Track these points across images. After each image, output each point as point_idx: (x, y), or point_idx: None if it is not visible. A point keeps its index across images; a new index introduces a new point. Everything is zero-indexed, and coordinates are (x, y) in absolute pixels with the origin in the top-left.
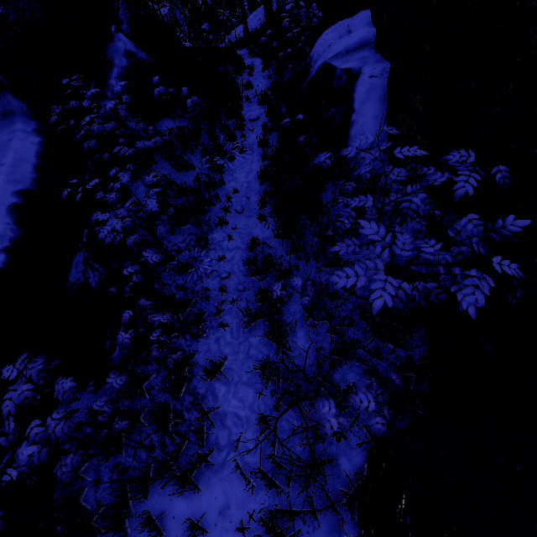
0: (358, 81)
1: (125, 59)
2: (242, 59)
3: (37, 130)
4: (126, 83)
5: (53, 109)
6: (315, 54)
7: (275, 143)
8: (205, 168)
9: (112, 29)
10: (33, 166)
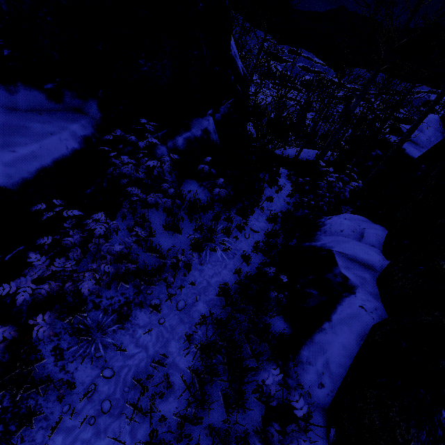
0: (348, 298)
1: (201, 132)
2: (279, 176)
3: (86, 137)
4: (188, 145)
5: (116, 131)
6: (328, 225)
7: (255, 264)
8: (189, 240)
9: (208, 111)
10: (40, 167)
